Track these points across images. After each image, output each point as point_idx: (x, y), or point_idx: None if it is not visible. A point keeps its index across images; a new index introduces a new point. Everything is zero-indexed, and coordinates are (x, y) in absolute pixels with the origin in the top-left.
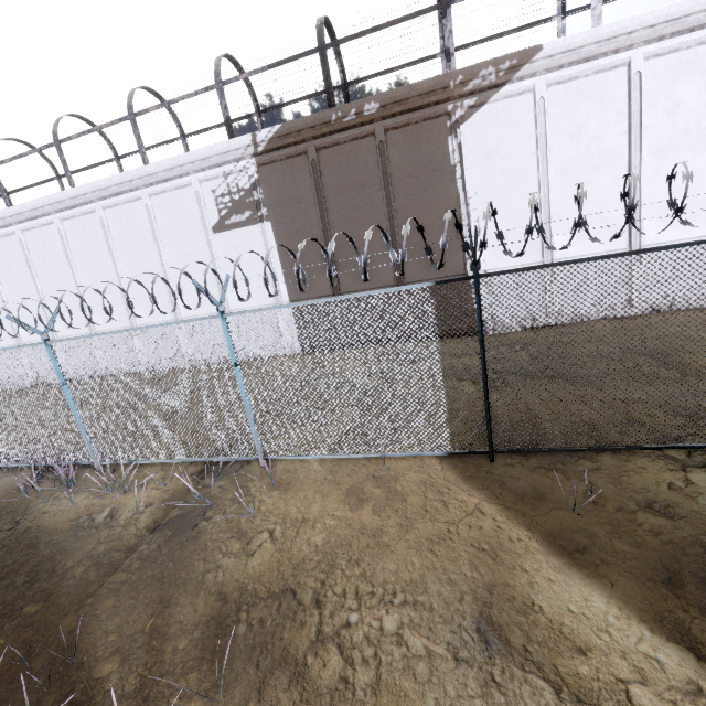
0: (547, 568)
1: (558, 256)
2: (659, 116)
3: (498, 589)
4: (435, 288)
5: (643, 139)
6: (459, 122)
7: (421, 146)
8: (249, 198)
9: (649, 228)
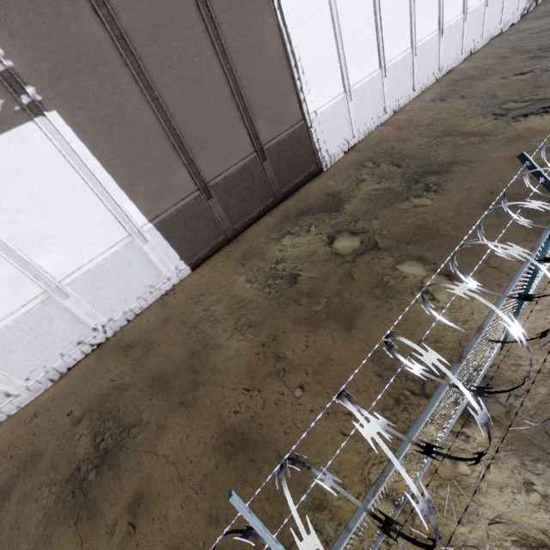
0: None
1: (351, 84)
2: None
3: None
4: (287, 141)
5: None
6: None
7: None
8: None
9: (385, 50)
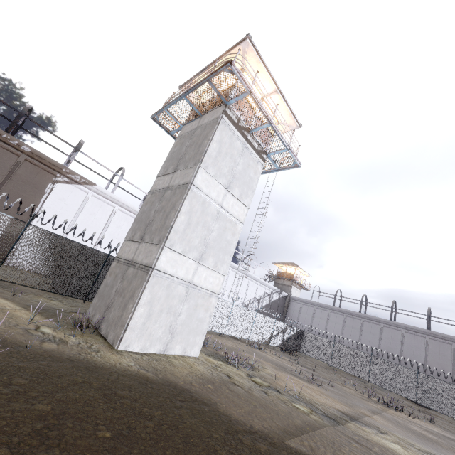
0: None
1: None
2: (115, 225)
3: None
4: None
5: (108, 229)
6: (58, 182)
7: (37, 176)
8: None
9: None
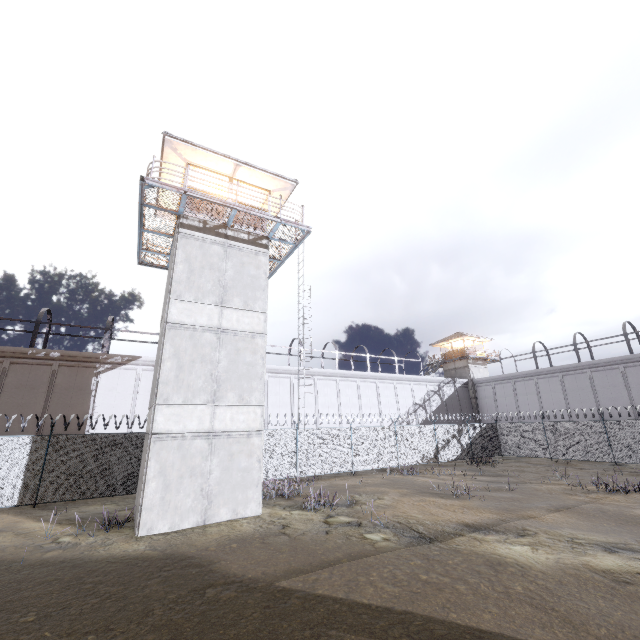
0: (33, 522)
1: None
2: None
3: (10, 526)
4: None
5: None
6: (101, 373)
7: (78, 377)
8: None
9: None
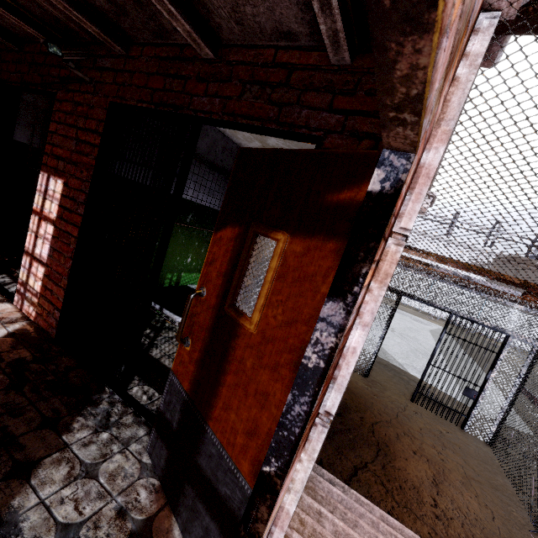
0: None
1: None
2: None
3: None
4: None
5: None
6: None
7: None
8: (483, 266)
9: None
